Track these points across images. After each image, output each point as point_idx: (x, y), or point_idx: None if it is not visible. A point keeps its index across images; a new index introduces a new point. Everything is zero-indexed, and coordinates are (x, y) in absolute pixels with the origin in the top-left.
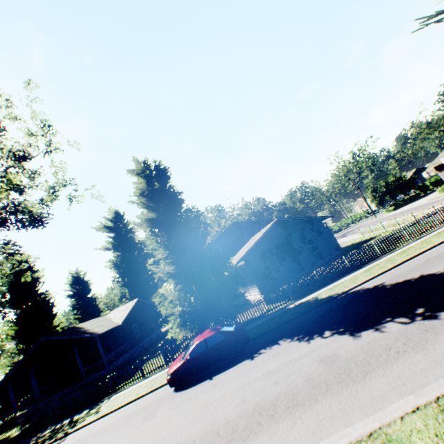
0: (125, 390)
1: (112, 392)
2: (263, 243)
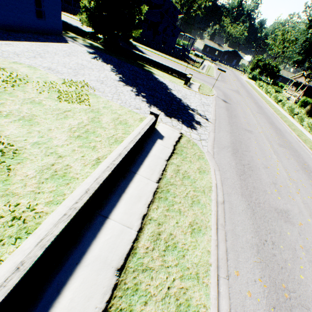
0: (72, 16)
1: (69, 13)
2: (147, 14)
